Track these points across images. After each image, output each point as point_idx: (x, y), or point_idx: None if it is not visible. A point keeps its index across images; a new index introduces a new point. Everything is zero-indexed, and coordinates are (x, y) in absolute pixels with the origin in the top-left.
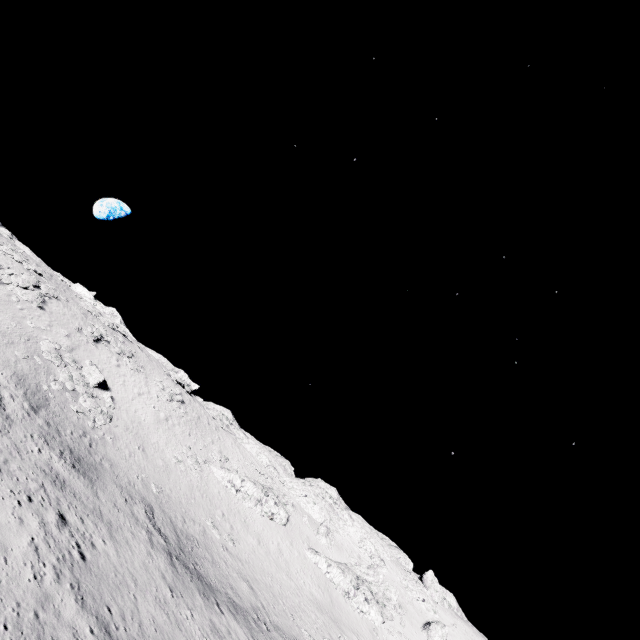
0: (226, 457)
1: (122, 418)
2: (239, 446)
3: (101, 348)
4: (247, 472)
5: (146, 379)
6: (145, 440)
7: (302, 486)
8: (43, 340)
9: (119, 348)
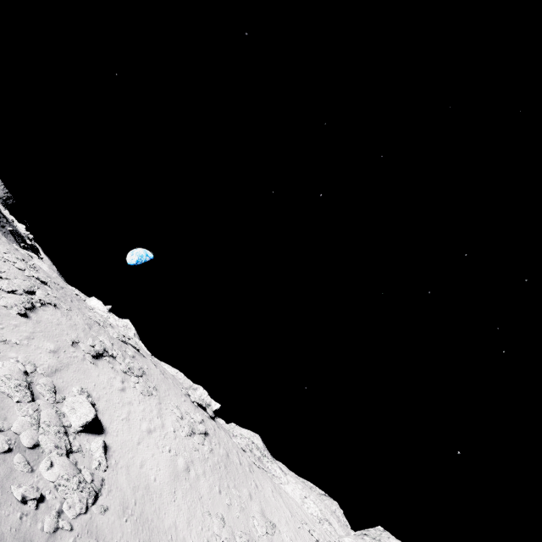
0: (272, 523)
1: (118, 486)
2: (280, 492)
3: (102, 366)
4: None
5: (159, 405)
6: (154, 526)
7: None
8: (7, 359)
9: (126, 364)
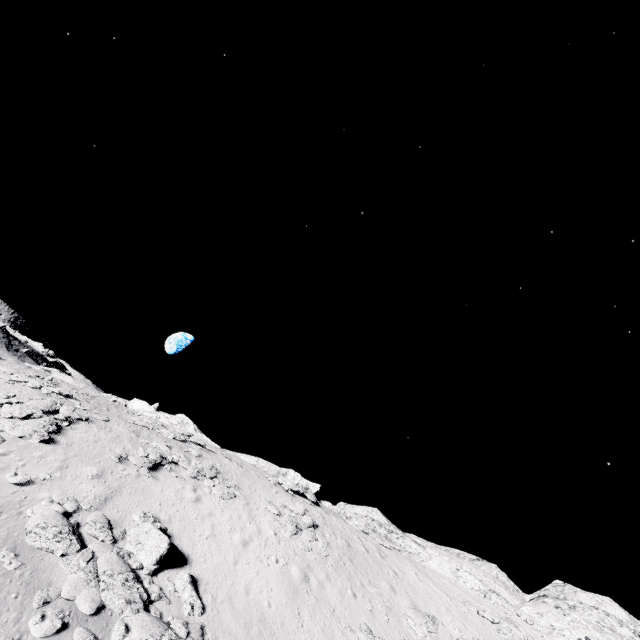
0: (430, 616)
1: (223, 629)
2: (425, 572)
3: (164, 478)
4: (477, 633)
5: (247, 506)
6: None
7: (563, 617)
8: (38, 503)
9: (193, 468)
